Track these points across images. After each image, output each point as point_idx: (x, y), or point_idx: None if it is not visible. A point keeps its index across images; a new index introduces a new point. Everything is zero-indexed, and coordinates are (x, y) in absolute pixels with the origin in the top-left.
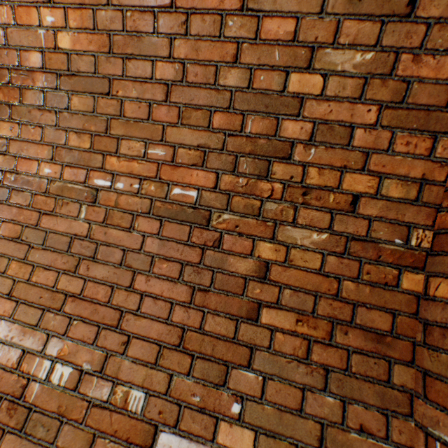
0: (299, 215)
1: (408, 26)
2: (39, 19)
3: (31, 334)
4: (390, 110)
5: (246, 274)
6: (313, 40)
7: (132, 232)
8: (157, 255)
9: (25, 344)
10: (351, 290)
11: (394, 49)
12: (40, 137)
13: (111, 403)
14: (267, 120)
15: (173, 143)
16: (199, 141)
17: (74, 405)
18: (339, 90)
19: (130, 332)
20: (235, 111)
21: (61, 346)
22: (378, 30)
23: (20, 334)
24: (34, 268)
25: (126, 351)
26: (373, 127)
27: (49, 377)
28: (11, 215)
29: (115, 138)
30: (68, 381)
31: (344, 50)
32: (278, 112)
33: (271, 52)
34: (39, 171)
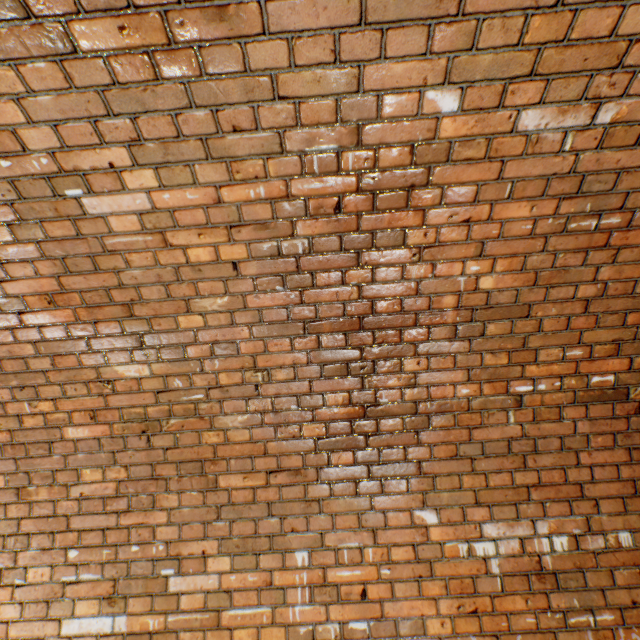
0: None
1: None
2: (461, 270)
3: (517, 525)
4: None
5: None
6: None
7: (562, 421)
8: (590, 433)
9: (517, 533)
10: None
11: None
12: (452, 364)
13: (608, 547)
14: None
15: (588, 343)
16: (613, 336)
17: (583, 558)
18: None
19: (594, 496)
20: None
21: (547, 524)
22: None
23: (508, 528)
24: (486, 475)
25: (598, 510)
26: None
27: (552, 548)
28: (439, 438)
29: (532, 349)
30: (568, 545)
31: None
32: None
33: None
34: (455, 393)
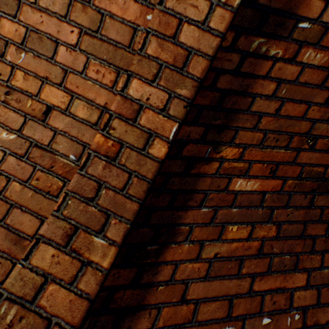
0: None
1: None
2: None
3: None
4: (89, 36)
5: None
6: None
7: None
8: None
9: None
10: (16, 192)
11: None
12: None
13: None
14: None
15: None
16: None
17: None
18: (50, 4)
19: None
20: None
21: None
22: None
23: None
24: None
25: None
26: (74, 48)
27: None
28: None
29: None
30: None
31: None
32: None
33: None
34: None
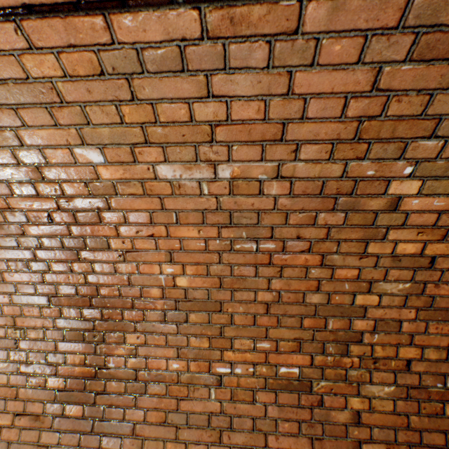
0: (373, 376)
1: (430, 271)
2: (160, 270)
3: None
4: (423, 310)
5: (345, 421)
6: (370, 278)
7: (255, 403)
8: (279, 418)
9: None
10: (416, 421)
11: (422, 281)
12: (165, 342)
13: None
14: (343, 320)
15: (275, 338)
16: (295, 335)
17: None
18: (389, 302)
19: None
20: (319, 316)
21: None
22: (412, 273)
23: None
24: (186, 444)
25: None
26: (413, 320)
27: None
28: (153, 404)
29: (229, 338)
30: None
31: (391, 282)
32: (349, 315)
33: (342, 284)
34: (168, 366)
